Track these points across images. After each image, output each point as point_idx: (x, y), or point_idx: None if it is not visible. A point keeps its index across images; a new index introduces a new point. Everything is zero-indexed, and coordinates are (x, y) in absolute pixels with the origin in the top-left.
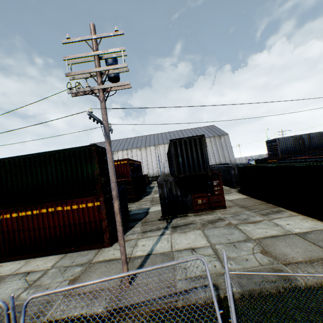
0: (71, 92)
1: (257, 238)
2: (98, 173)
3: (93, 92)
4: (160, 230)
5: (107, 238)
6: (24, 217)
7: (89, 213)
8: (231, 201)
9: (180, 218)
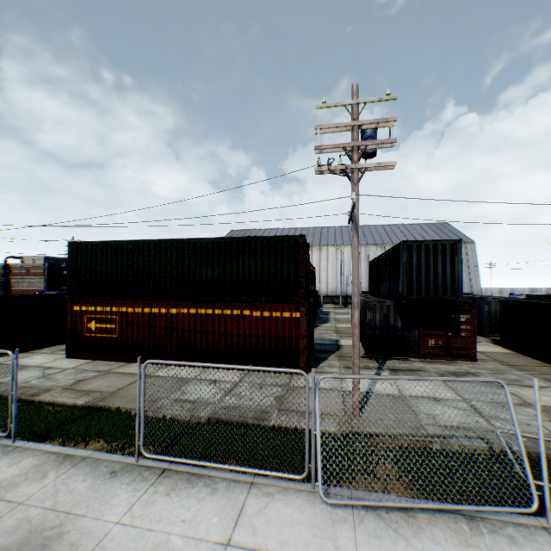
0: (319, 170)
1: (541, 405)
2: (304, 275)
3: (346, 171)
4: (371, 370)
5: (303, 362)
6: (203, 315)
7: (283, 326)
8: (482, 353)
9: (397, 360)
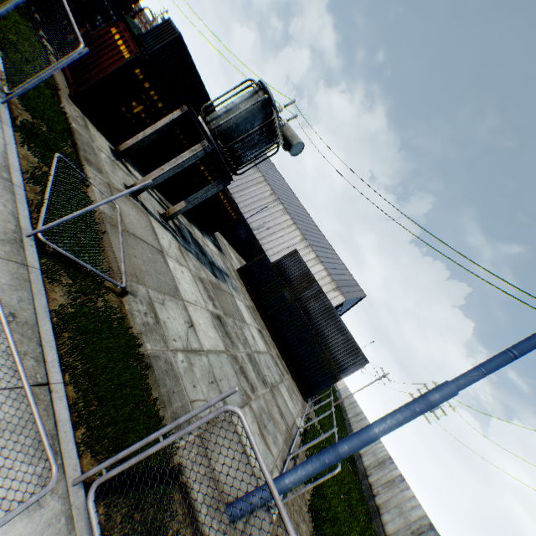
0: None
1: None
2: None
3: None
4: None
5: None
6: None
7: None
8: None
9: None
